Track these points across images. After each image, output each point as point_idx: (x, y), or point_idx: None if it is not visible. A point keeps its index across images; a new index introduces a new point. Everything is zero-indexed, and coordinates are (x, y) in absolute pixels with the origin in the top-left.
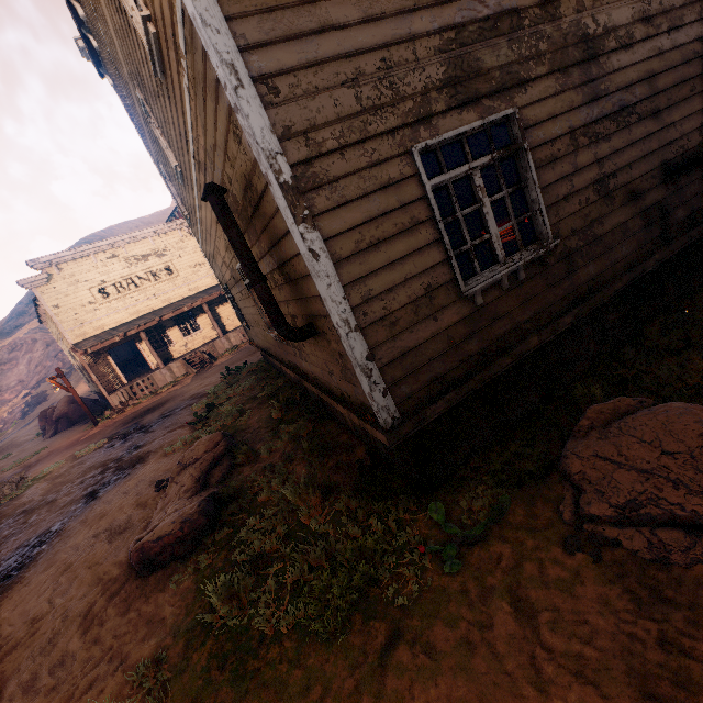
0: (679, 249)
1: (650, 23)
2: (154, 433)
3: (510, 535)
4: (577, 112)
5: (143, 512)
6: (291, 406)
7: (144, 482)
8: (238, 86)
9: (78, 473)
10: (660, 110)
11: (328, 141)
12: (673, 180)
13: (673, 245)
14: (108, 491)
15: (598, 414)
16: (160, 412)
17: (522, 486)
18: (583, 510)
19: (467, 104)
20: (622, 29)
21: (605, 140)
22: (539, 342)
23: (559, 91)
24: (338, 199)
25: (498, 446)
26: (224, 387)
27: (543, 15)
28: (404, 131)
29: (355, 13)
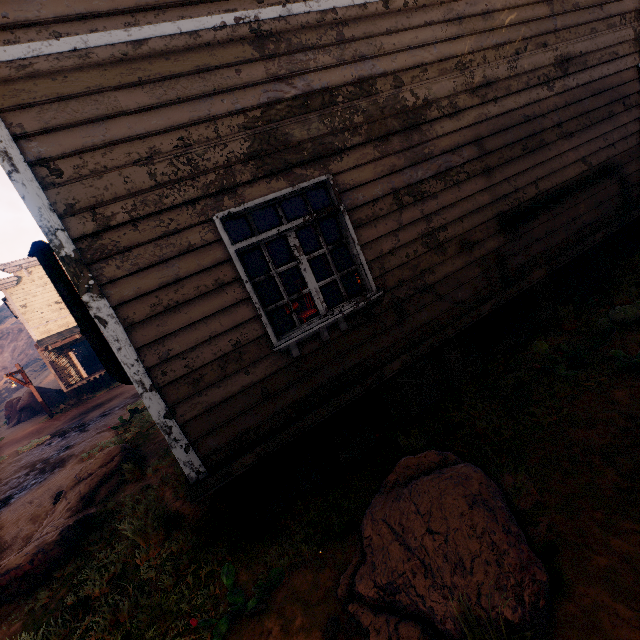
0: (518, 293)
1: (475, 93)
2: (86, 433)
3: (288, 607)
4: (400, 174)
5: (31, 528)
6: None
7: (50, 491)
8: (13, 170)
9: (10, 473)
10: (491, 168)
11: (119, 214)
12: (511, 229)
13: (511, 289)
14: (19, 498)
15: (404, 469)
16: (103, 409)
17: (324, 543)
18: (355, 585)
19: (277, 174)
20: (445, 99)
21: (433, 197)
22: (364, 389)
23: (379, 157)
24: (131, 267)
25: (326, 490)
26: None
27: (358, 92)
28: (206, 201)
29: (148, 100)
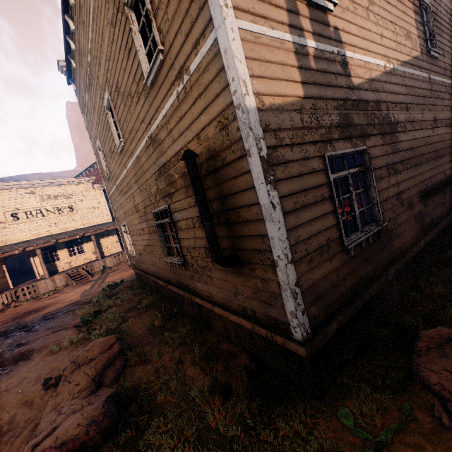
0: (431, 238)
1: (411, 124)
2: (37, 332)
3: (407, 439)
4: (388, 156)
5: (29, 411)
6: (170, 317)
7: (29, 380)
8: (246, 94)
9: None
10: (417, 165)
11: (286, 138)
12: (424, 201)
13: (429, 235)
14: None
15: (430, 338)
16: (43, 314)
17: (394, 393)
18: None
19: (347, 139)
20: (402, 123)
21: (399, 173)
22: (381, 284)
23: (382, 144)
24: (288, 174)
25: (358, 359)
26: (104, 297)
27: (375, 107)
28: (320, 144)
29: (303, 77)
